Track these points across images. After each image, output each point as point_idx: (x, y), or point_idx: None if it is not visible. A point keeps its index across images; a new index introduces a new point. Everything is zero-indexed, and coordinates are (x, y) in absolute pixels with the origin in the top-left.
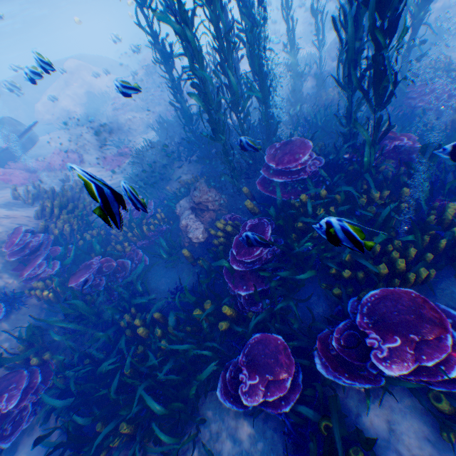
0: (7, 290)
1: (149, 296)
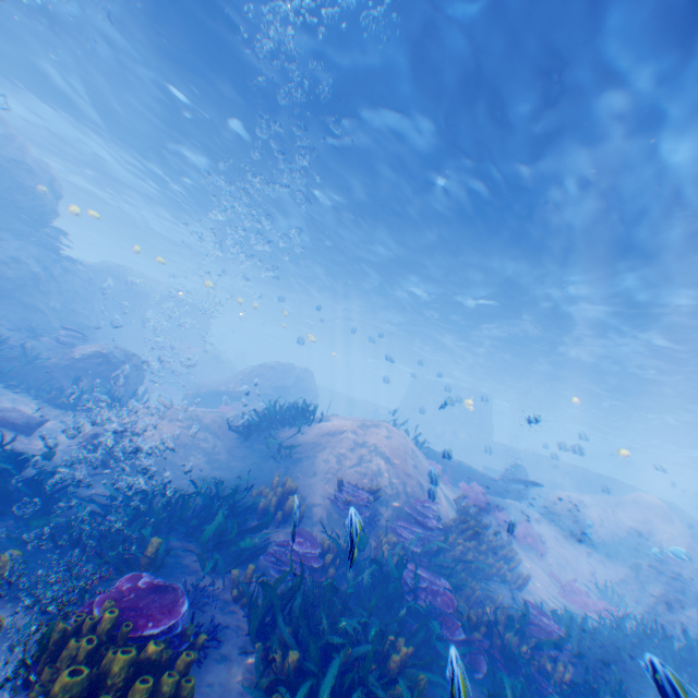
0: (377, 516)
1: (435, 672)
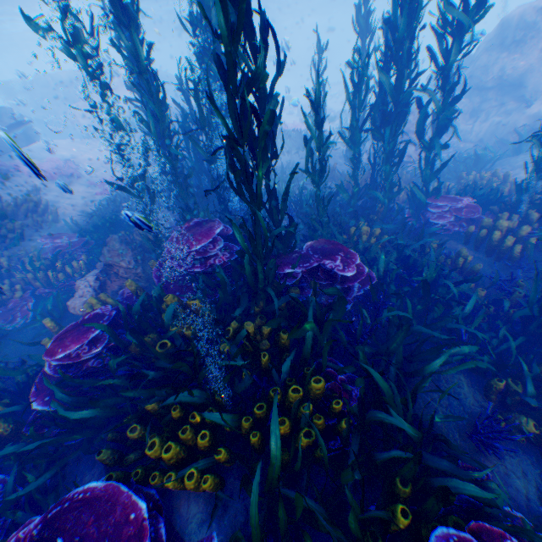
0: None
1: None
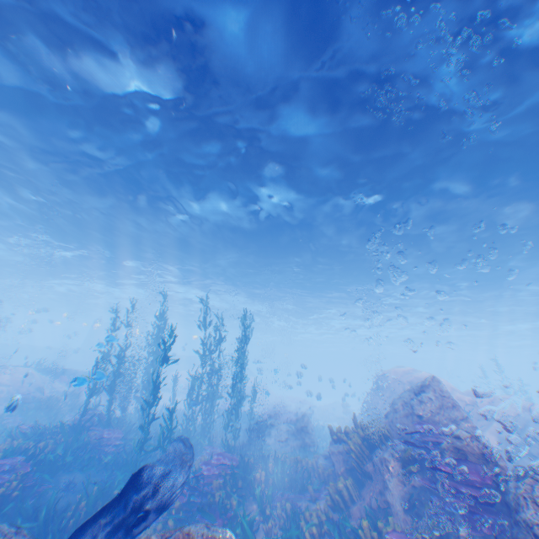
0: None
1: None
